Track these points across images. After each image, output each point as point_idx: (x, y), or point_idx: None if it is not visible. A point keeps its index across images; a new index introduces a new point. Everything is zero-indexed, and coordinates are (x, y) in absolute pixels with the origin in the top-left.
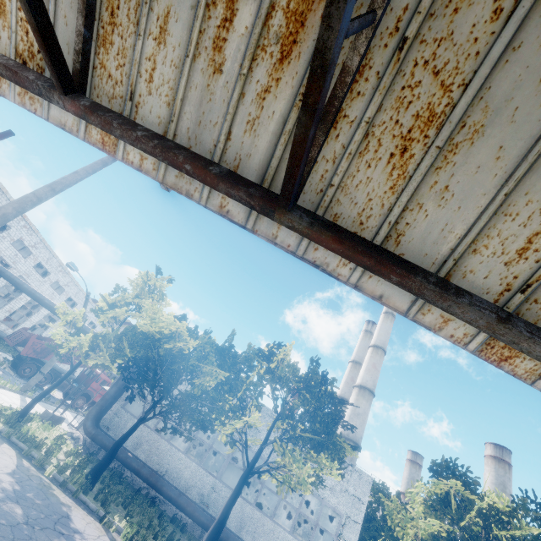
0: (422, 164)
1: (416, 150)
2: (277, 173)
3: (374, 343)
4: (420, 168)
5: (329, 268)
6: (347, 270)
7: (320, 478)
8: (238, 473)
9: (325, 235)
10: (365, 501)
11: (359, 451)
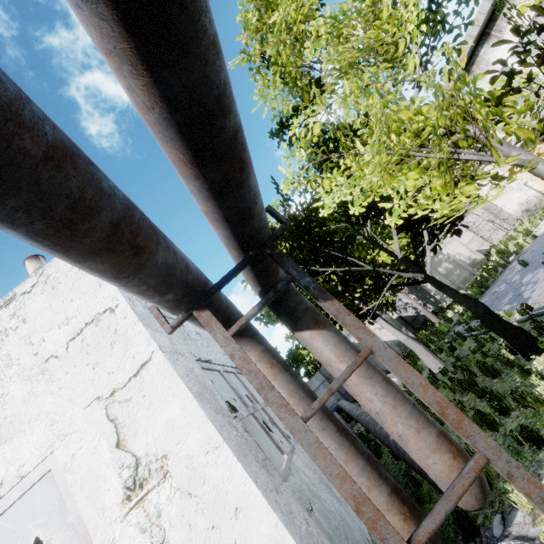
0: None
1: None
2: None
3: None
4: None
5: None
6: None
7: None
8: None
9: None
10: None
11: None
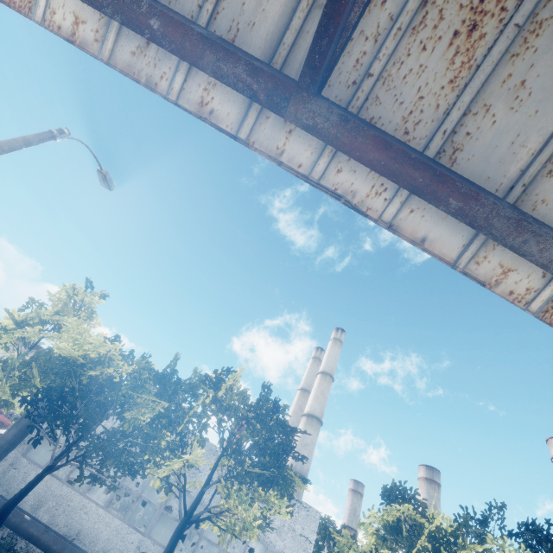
0: (494, 48)
1: (488, 27)
2: (292, 54)
3: (322, 370)
4: (491, 54)
5: (355, 199)
6: (380, 202)
7: (268, 519)
8: (171, 525)
9: (364, 136)
10: (313, 540)
11: (310, 484)
